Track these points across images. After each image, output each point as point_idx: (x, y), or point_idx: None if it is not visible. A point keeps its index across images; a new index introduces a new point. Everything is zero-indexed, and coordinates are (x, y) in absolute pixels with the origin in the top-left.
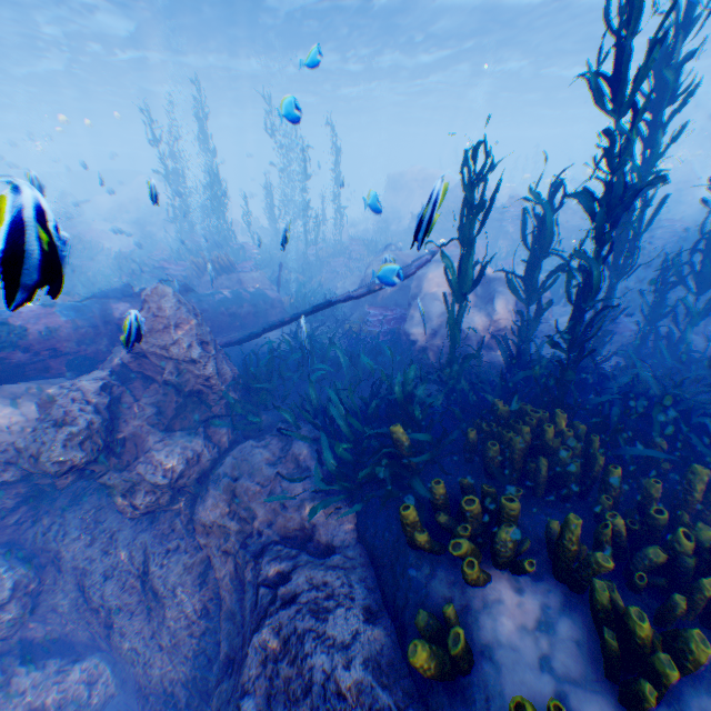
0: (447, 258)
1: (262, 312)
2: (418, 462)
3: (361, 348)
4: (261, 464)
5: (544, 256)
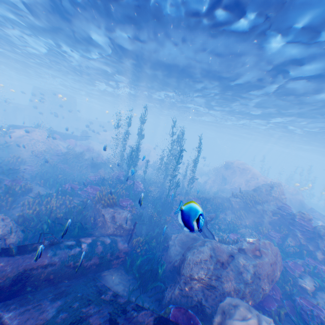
0: None
1: (105, 261)
2: None
3: None
4: None
5: None
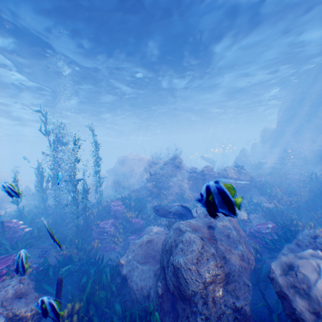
0: None
1: None
2: None
3: None
4: None
5: None
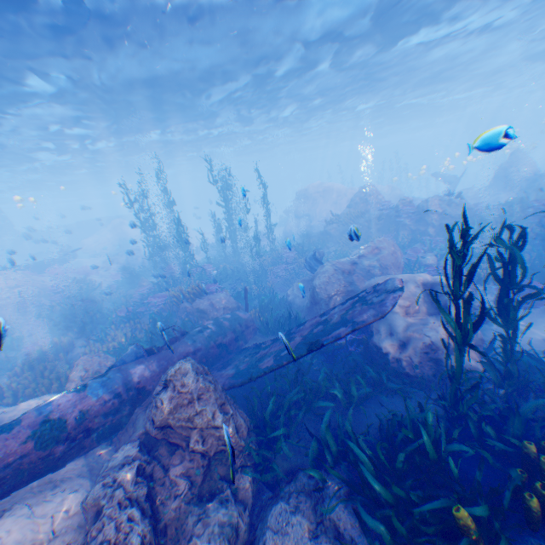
0: (443, 312)
1: (240, 334)
2: (483, 539)
3: (336, 360)
4: (307, 542)
5: (515, 287)
